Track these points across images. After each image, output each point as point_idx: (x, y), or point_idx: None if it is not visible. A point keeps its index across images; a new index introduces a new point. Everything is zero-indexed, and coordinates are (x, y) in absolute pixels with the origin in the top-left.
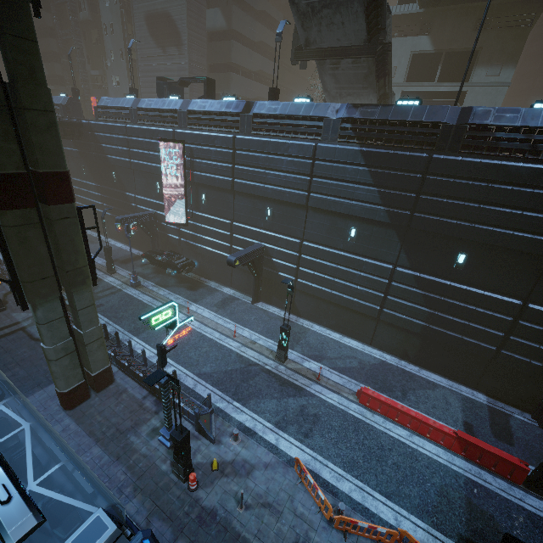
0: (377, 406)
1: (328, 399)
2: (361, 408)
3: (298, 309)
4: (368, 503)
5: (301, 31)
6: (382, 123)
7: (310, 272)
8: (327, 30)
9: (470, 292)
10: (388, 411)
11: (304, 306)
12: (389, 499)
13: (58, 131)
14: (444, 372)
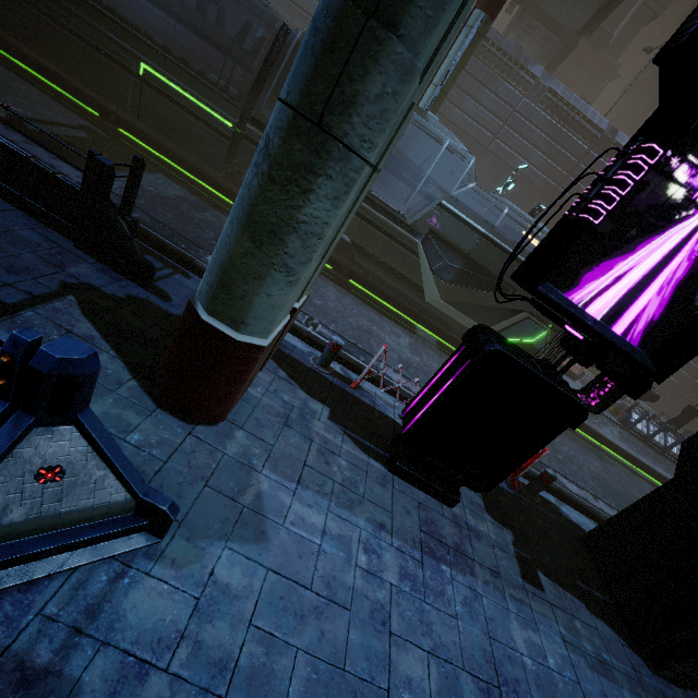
0: None
1: None
2: None
3: None
4: None
5: None
6: (571, 109)
7: None
8: None
9: None
10: None
11: None
12: None
13: None
14: None
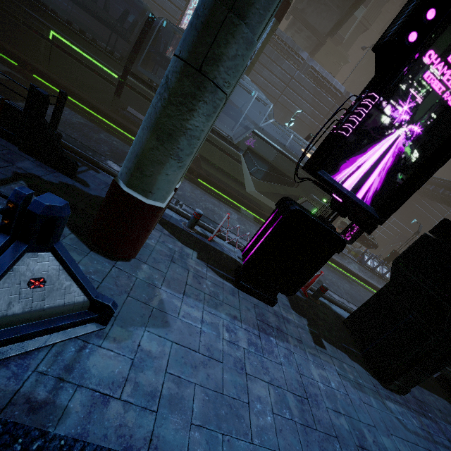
0: None
1: None
2: None
3: None
4: None
5: (305, 3)
6: (324, 79)
7: None
8: (315, 14)
9: None
10: None
11: None
12: None
13: None
14: None
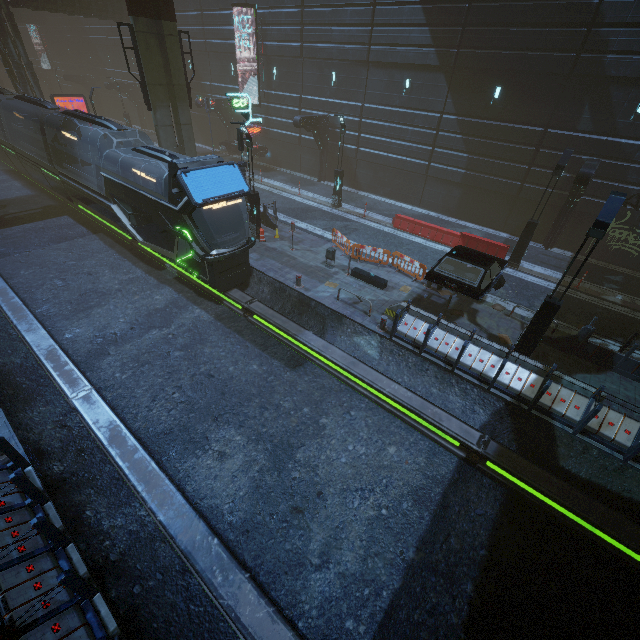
0: (407, 226)
1: (369, 224)
2: (394, 230)
3: (359, 182)
4: (380, 257)
5: None
6: None
7: (370, 137)
8: None
9: (502, 127)
10: (414, 228)
11: (364, 178)
12: (395, 257)
13: None
14: (478, 221)
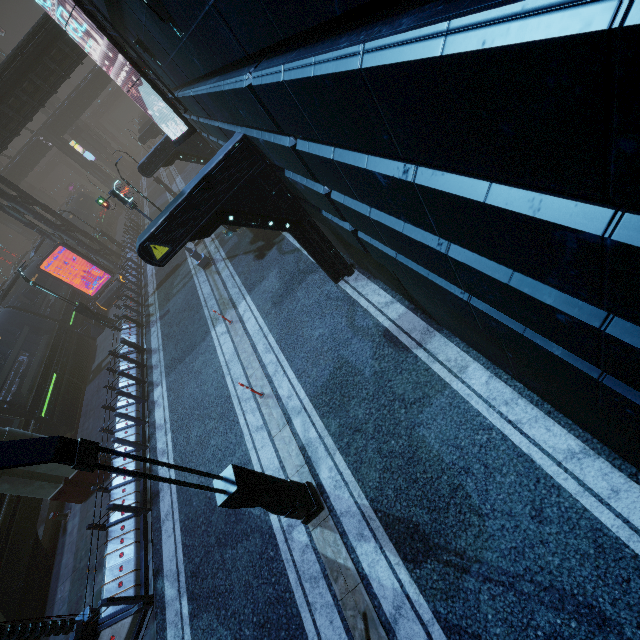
0: None
1: None
2: None
3: (421, 305)
4: None
5: None
6: None
7: (357, 211)
8: None
9: None
10: None
11: (428, 305)
12: None
13: None
14: None
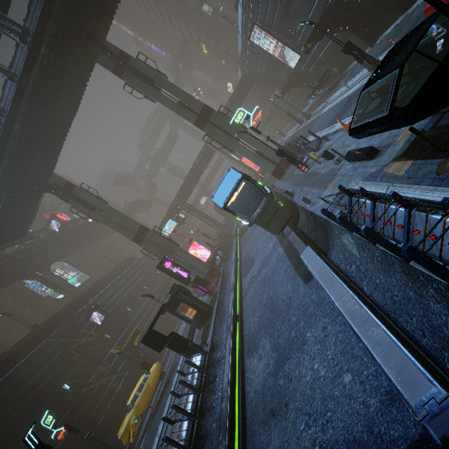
0: None
1: None
2: None
3: (404, 0)
4: None
5: None
6: None
7: None
8: None
9: None
10: None
11: None
12: None
13: (193, 97)
14: None
